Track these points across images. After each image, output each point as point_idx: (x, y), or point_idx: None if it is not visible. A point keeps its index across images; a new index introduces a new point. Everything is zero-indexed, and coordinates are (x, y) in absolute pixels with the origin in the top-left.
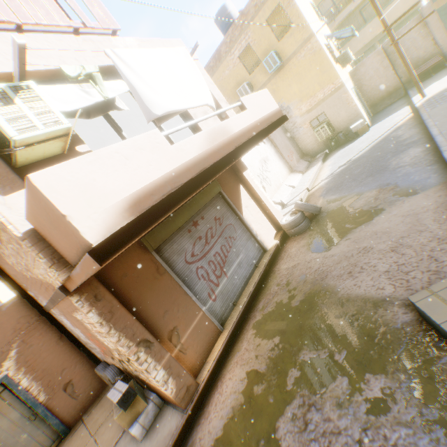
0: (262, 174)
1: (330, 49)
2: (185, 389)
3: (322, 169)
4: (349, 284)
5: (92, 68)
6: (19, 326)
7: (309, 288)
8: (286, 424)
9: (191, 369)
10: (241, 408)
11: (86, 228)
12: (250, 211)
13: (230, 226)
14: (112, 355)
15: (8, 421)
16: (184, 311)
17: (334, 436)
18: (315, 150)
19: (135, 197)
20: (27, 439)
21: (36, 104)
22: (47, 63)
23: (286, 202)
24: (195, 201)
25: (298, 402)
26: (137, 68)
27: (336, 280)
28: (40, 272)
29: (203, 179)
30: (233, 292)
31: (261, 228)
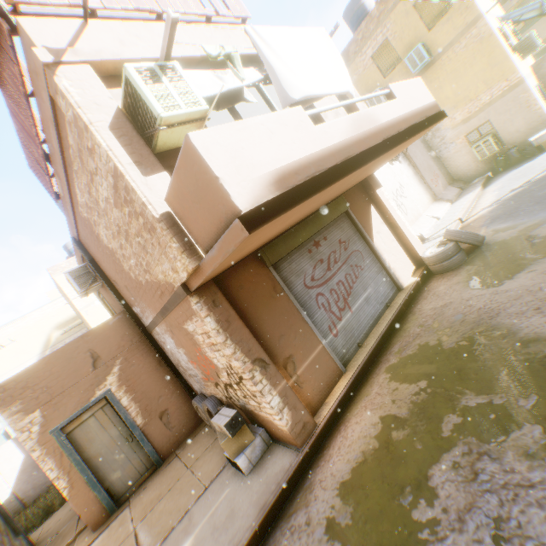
0: (395, 199)
1: (503, 35)
2: (301, 425)
3: (481, 196)
4: (536, 322)
5: (230, 49)
6: (122, 343)
7: (469, 328)
8: (444, 472)
9: (307, 407)
10: (375, 454)
11: (236, 194)
12: (382, 239)
13: (356, 253)
14: (218, 379)
15: (107, 437)
16: (301, 339)
17: (522, 489)
18: (470, 174)
19: (280, 173)
20: (123, 460)
21: (179, 84)
22: (184, 51)
23: (426, 237)
24: (318, 217)
25: (461, 450)
26: (276, 48)
27: (514, 318)
28: (163, 268)
29: (348, 167)
30: (358, 331)
31: (396, 260)
